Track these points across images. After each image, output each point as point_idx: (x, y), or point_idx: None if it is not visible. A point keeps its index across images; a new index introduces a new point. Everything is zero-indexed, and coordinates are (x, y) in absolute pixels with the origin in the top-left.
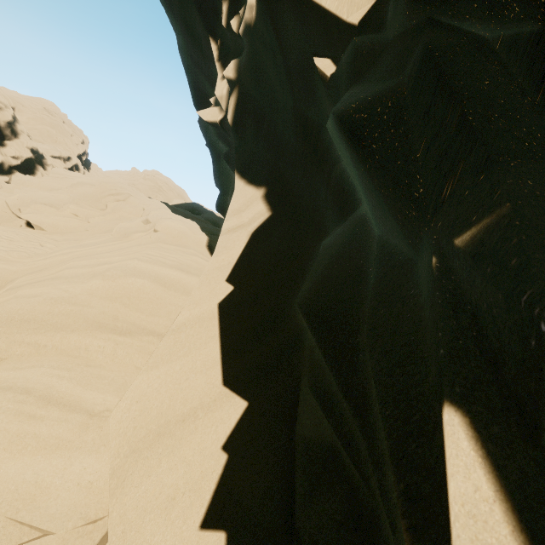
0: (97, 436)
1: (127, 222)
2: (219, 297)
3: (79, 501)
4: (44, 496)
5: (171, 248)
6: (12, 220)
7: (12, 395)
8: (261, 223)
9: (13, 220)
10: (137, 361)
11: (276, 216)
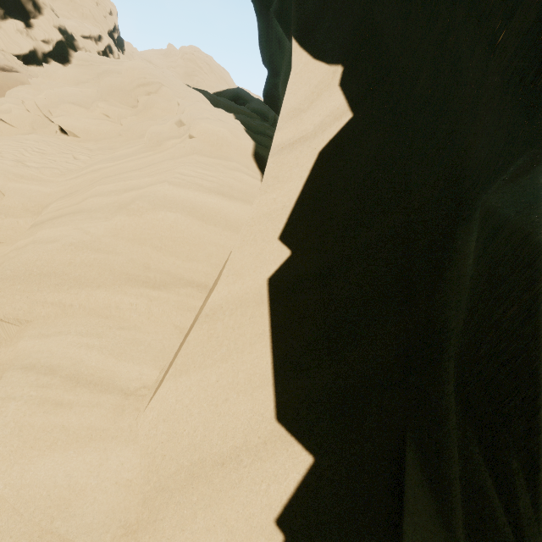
0: (134, 421)
1: (158, 125)
2: (269, 268)
3: (118, 505)
4: (80, 500)
5: (209, 162)
6: (46, 125)
7: (35, 377)
8: (334, 134)
9: (47, 126)
10: (175, 319)
11: (361, 121)
